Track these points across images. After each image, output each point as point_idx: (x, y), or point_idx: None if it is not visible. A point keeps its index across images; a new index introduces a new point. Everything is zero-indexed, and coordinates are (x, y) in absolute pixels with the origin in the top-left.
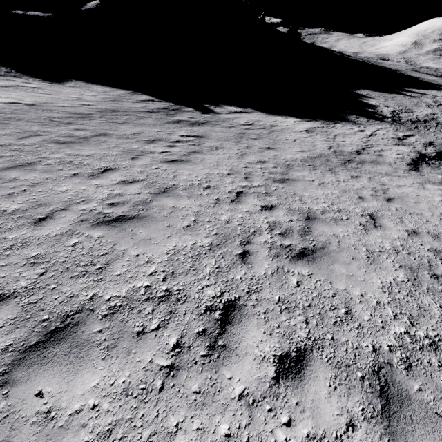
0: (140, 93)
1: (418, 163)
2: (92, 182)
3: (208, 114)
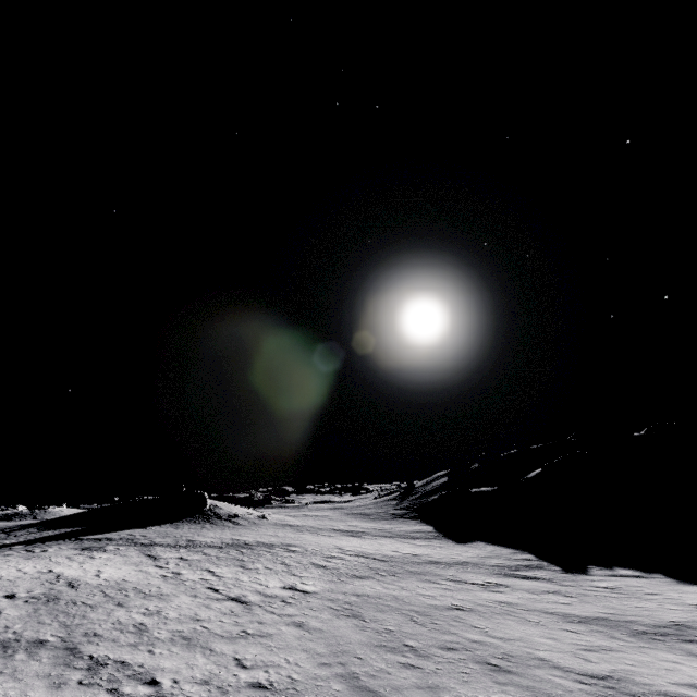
0: (526, 552)
1: None
2: (380, 582)
3: (567, 574)
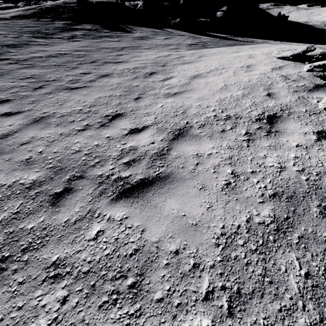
0: None
1: None
2: None
3: None
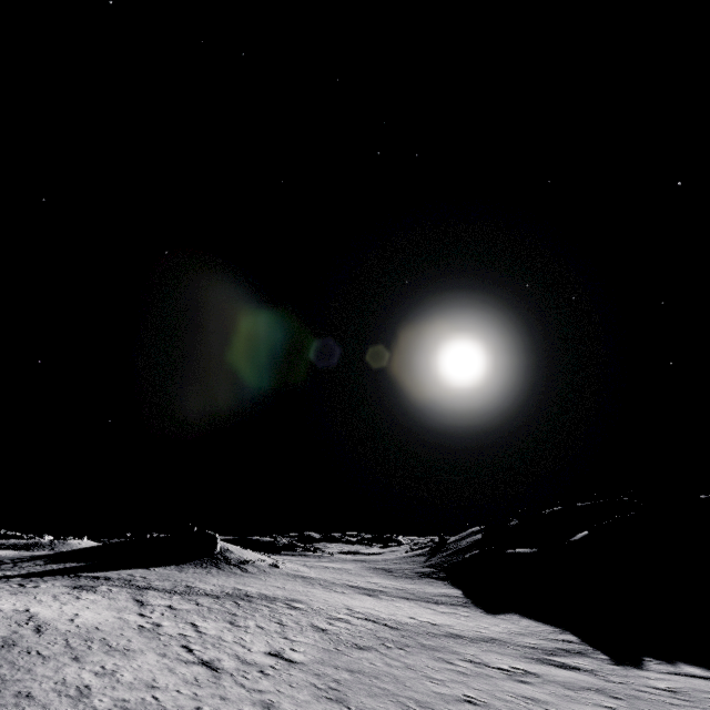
0: (568, 632)
1: None
2: (383, 656)
3: (616, 665)
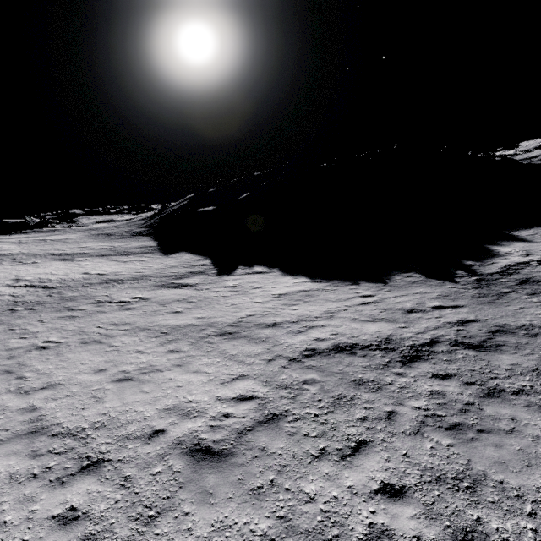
0: (208, 258)
1: (332, 350)
2: None
3: (216, 277)
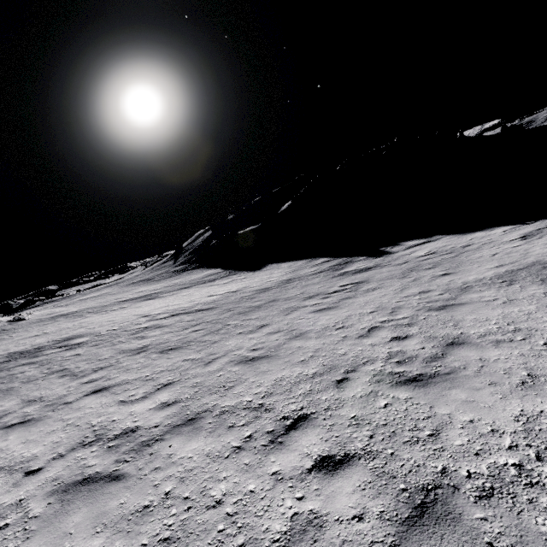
0: (318, 258)
1: None
2: (248, 336)
3: (380, 258)
